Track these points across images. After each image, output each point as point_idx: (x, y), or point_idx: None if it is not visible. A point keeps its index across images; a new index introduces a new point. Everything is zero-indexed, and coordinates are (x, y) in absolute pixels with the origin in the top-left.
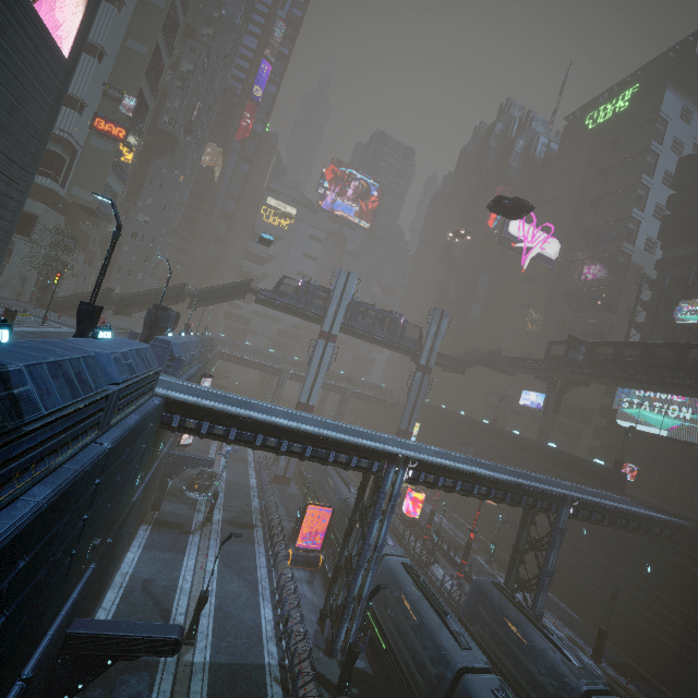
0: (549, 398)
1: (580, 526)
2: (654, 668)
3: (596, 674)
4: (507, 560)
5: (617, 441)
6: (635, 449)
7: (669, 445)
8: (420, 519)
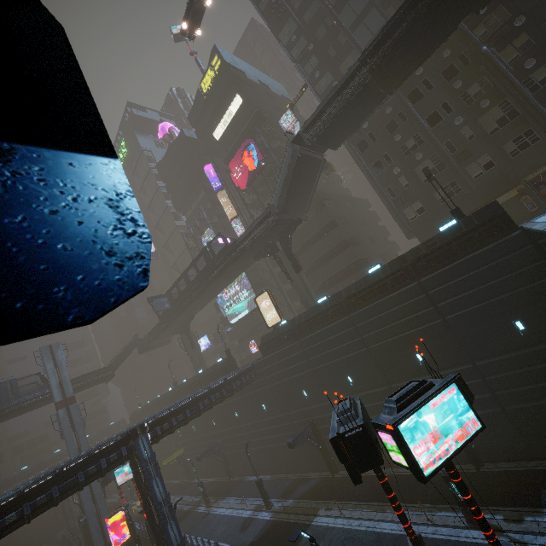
0: (183, 342)
1: (234, 412)
2: (304, 465)
3: (266, 523)
4: (228, 480)
5: (239, 333)
6: (249, 330)
7: (253, 316)
8: (139, 532)
